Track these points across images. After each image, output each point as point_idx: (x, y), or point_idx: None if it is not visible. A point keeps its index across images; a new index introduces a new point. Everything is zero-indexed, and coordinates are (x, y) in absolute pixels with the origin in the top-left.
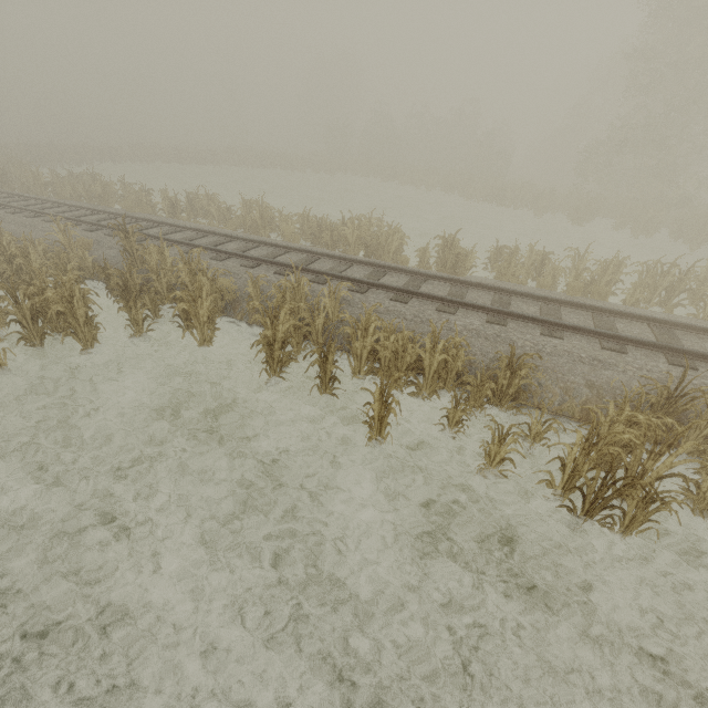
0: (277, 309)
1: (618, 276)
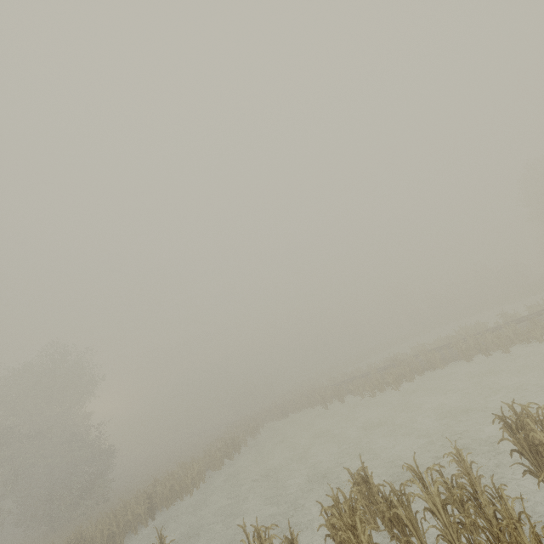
0: (456, 354)
1: None
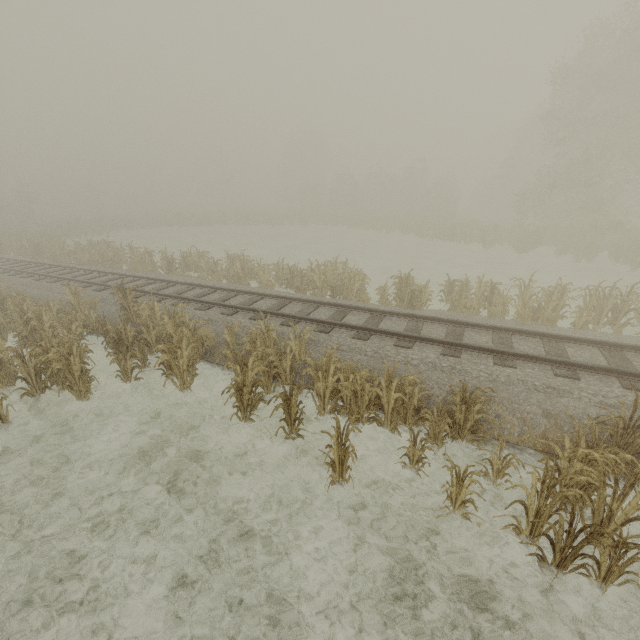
0: (250, 352)
1: (564, 300)
